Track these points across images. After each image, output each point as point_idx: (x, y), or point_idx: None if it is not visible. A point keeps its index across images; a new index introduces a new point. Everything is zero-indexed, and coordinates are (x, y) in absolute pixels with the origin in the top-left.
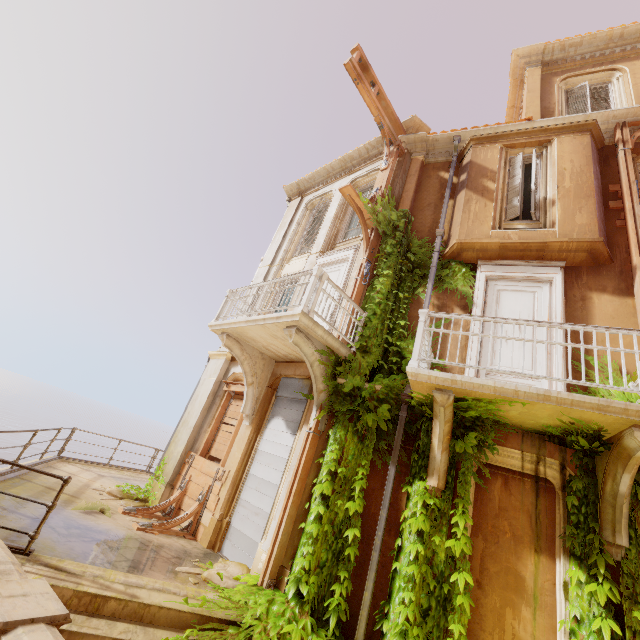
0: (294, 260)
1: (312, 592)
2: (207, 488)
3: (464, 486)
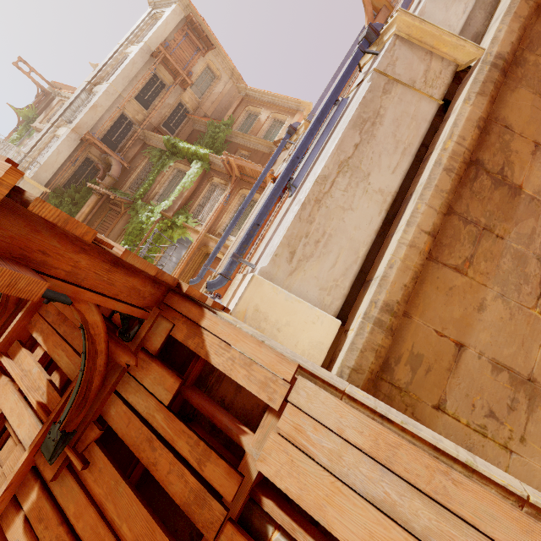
0: None
1: None
2: None
3: None
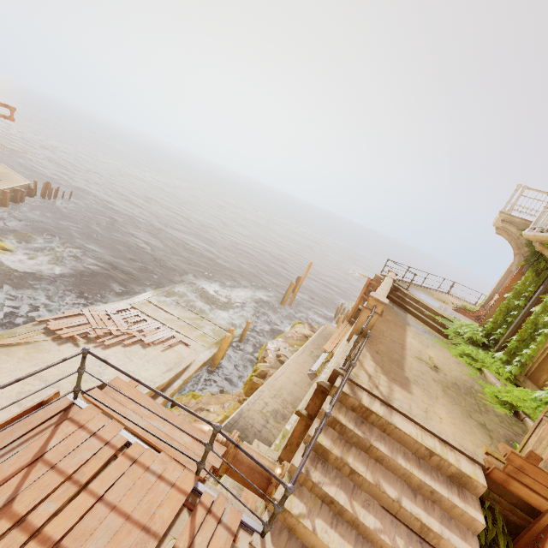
0: None
1: (487, 327)
2: (490, 305)
3: None
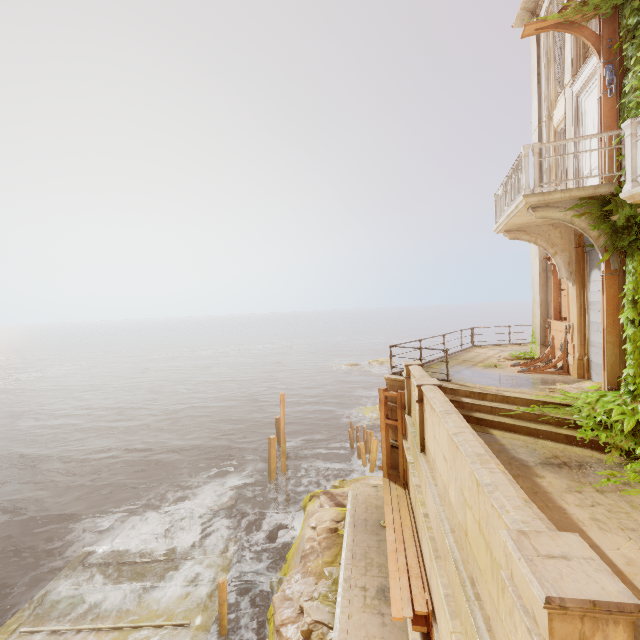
0: (559, 101)
1: (639, 388)
2: (563, 341)
3: None
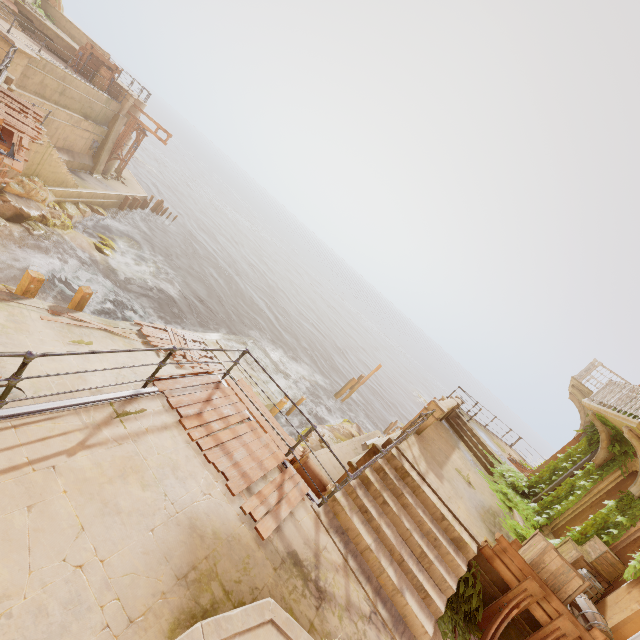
0: None
1: (532, 479)
2: None
3: (609, 469)
